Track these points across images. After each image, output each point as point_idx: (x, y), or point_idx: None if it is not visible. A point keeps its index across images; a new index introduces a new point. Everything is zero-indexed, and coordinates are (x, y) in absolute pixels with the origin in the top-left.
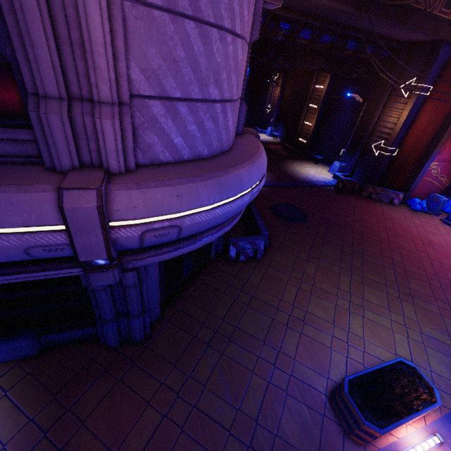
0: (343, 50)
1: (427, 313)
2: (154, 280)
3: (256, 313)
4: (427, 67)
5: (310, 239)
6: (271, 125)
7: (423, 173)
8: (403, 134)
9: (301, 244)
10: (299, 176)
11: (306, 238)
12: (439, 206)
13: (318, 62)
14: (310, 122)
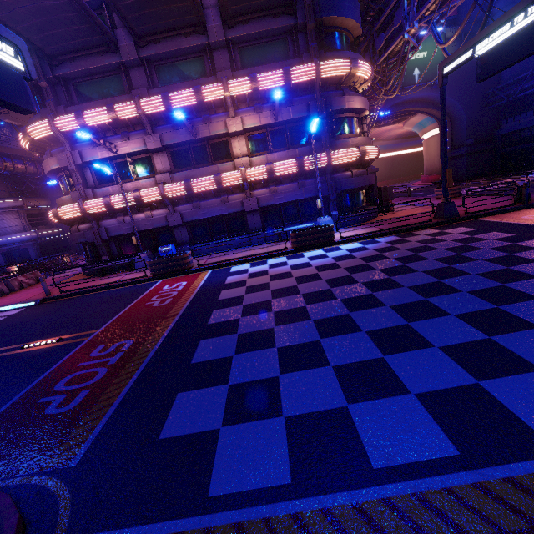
0: None
1: None
2: (2, 260)
3: None
4: None
5: None
6: None
7: None
8: None
9: None
10: None
11: None
12: None
13: None
14: None
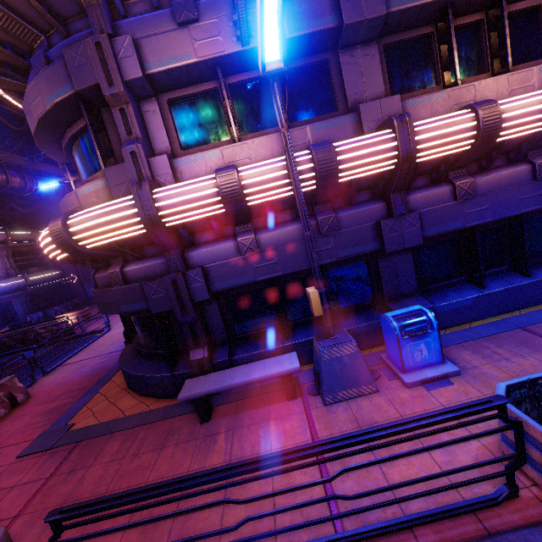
0: None
1: None
2: None
3: None
4: None
5: None
6: None
7: None
8: None
9: None
10: None
11: None
12: None
13: None
14: None
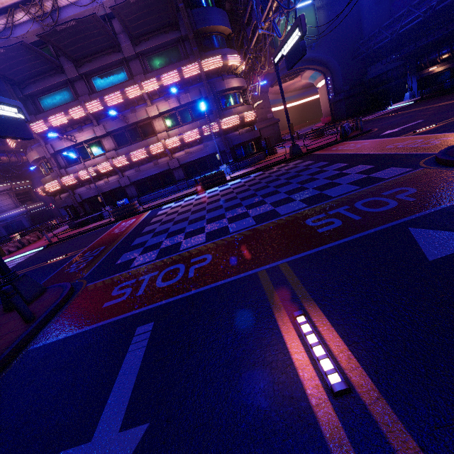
0: None
1: None
2: (4, 232)
3: None
4: None
5: None
6: None
7: None
8: None
9: None
10: None
11: None
12: None
13: None
14: None
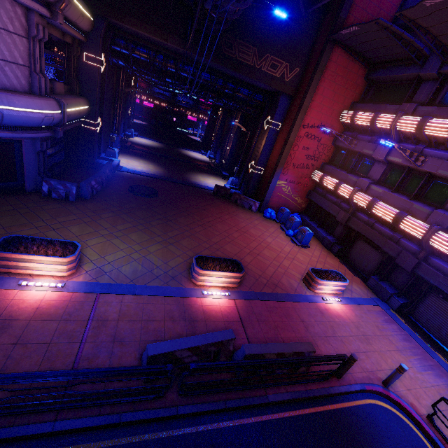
0: (224, 88)
1: (168, 252)
2: None
3: (21, 218)
4: (275, 109)
5: (136, 205)
6: (213, 150)
7: (272, 188)
8: (265, 158)
9: (124, 205)
10: (193, 180)
11: (134, 204)
12: (284, 217)
13: (211, 95)
14: (229, 148)
